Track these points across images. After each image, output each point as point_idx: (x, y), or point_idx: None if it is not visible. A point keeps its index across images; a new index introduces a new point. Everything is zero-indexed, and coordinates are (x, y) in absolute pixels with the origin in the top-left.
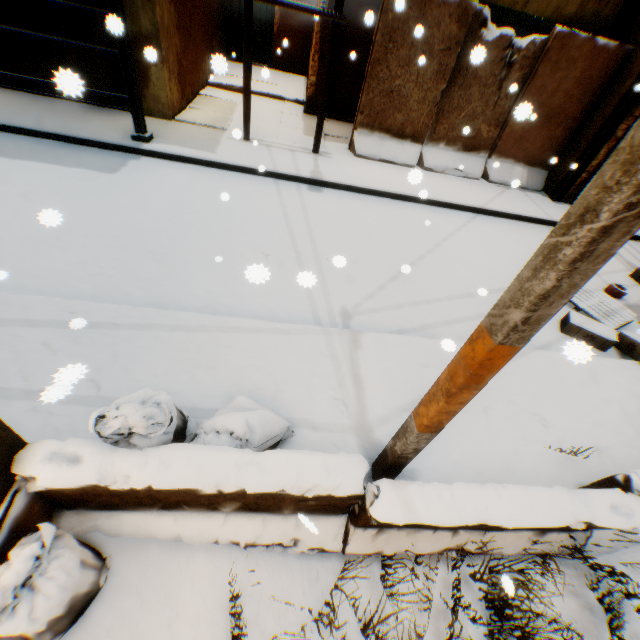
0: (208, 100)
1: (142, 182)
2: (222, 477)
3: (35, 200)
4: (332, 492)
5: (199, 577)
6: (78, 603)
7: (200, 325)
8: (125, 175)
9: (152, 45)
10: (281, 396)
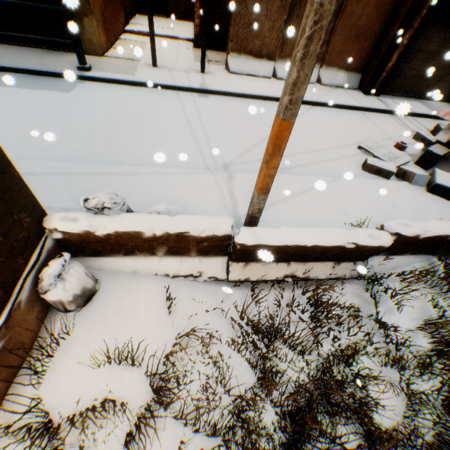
0: (126, 42)
1: (88, 97)
2: (154, 226)
3: (21, 111)
4: (214, 232)
5: (149, 289)
6: (86, 293)
7: (135, 172)
8: (76, 93)
9: (83, 2)
10: (187, 205)
